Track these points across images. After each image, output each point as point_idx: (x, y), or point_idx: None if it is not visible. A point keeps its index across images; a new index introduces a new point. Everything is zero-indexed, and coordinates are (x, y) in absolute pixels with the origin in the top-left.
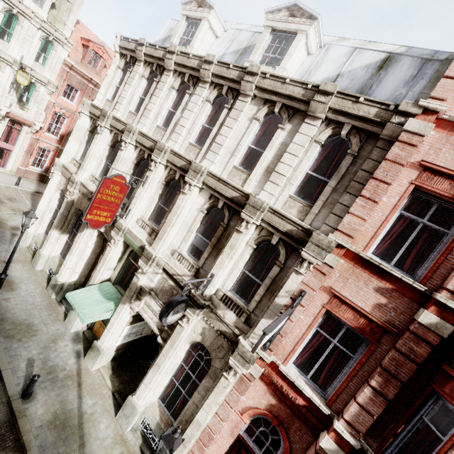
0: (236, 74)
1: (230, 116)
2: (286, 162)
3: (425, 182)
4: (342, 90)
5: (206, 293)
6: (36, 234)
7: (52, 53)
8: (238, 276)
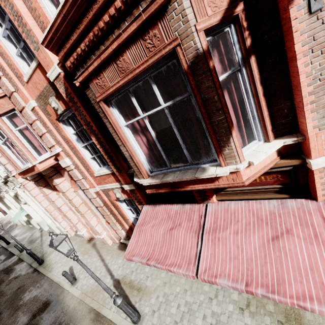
0: None
1: None
2: None
3: None
4: None
5: (3, 177)
6: None
7: None
8: None
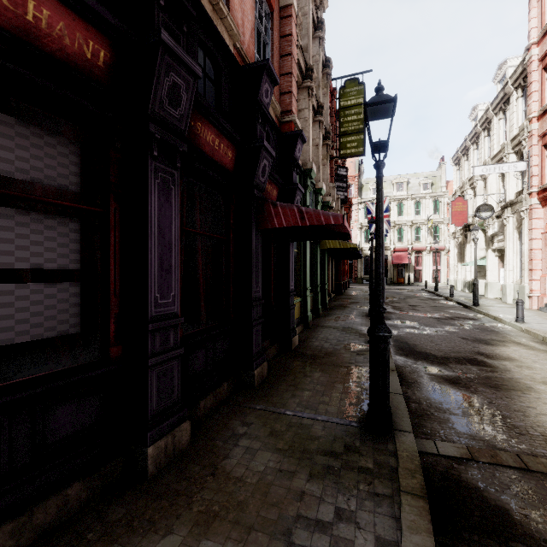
0: (485, 116)
1: (491, 132)
2: (511, 119)
3: (544, 64)
4: (509, 76)
5: (506, 201)
6: (454, 279)
7: (440, 204)
8: (522, 181)
